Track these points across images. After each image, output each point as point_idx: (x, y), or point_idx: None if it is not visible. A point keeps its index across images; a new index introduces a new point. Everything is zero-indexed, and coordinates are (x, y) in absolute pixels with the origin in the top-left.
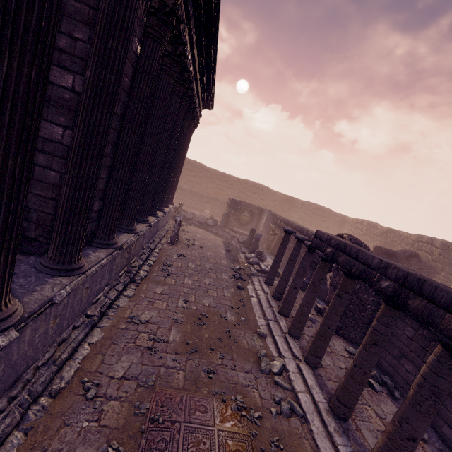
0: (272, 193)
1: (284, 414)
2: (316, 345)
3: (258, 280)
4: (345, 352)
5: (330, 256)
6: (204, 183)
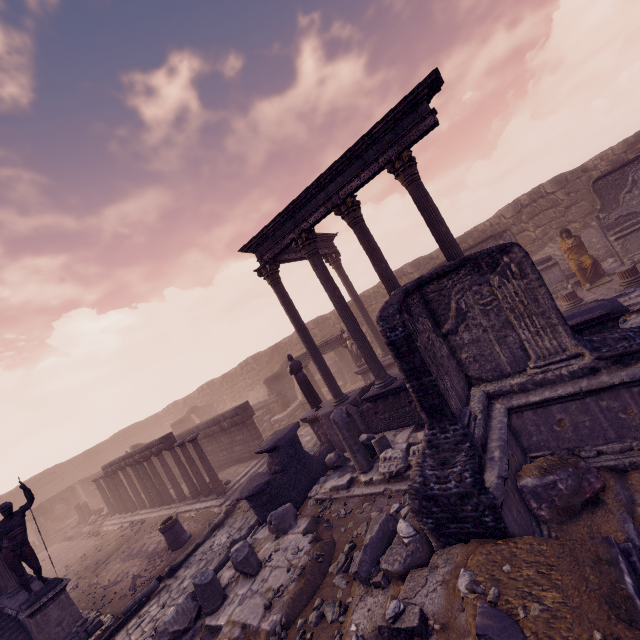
0: (68, 465)
1: (135, 526)
2: (137, 501)
3: (108, 520)
4: None
5: (112, 471)
6: None
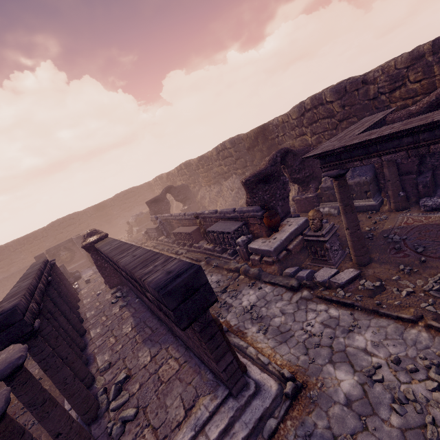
0: (83, 214)
1: None
2: None
3: None
4: (110, 296)
5: None
6: (15, 258)
